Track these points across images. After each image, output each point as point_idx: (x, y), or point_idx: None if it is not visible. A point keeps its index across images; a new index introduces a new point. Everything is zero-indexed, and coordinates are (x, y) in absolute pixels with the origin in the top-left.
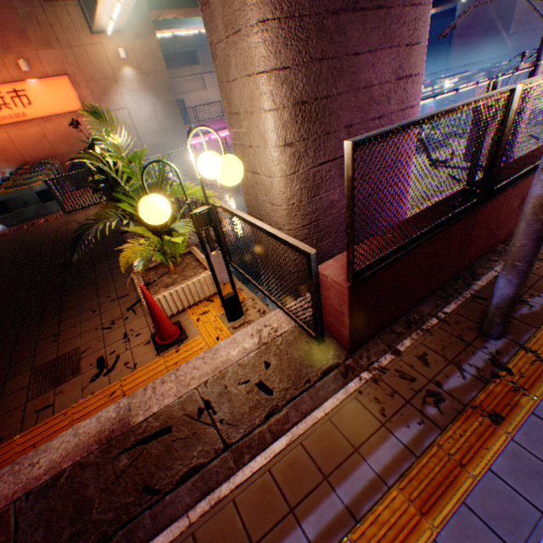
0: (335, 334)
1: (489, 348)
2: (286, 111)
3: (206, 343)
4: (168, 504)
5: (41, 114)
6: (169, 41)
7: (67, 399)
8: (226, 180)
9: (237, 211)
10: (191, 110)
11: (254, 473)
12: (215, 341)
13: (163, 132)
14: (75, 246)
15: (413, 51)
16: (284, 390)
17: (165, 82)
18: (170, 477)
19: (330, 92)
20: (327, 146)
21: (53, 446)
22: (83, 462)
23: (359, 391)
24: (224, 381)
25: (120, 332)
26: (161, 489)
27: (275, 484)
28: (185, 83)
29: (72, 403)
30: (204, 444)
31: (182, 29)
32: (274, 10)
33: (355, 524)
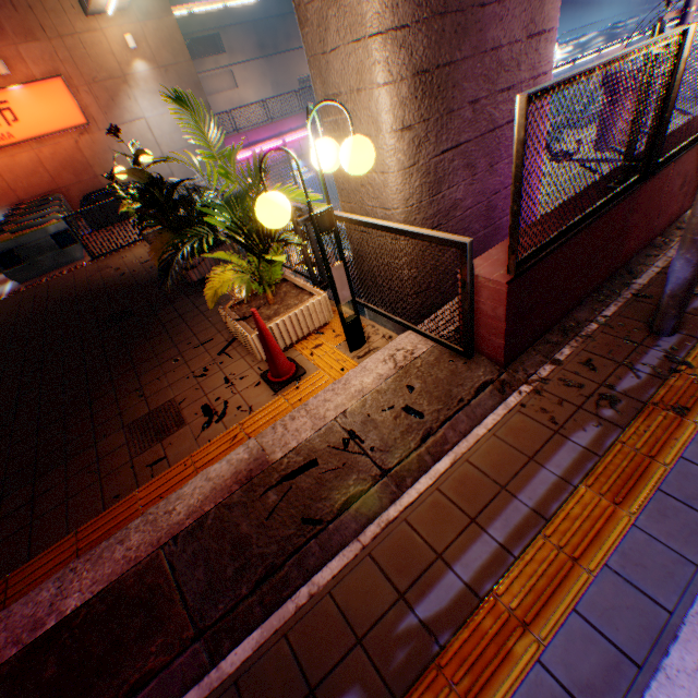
0: (483, 349)
1: (663, 345)
2: (404, 84)
3: (330, 376)
4: (333, 532)
5: (33, 134)
6: (181, 23)
7: (180, 450)
8: (356, 167)
9: (352, 216)
10: (225, 116)
11: (422, 494)
12: (341, 373)
13: (194, 148)
14: (165, 272)
15: None
16: (436, 412)
17: (190, 78)
18: (328, 507)
19: (453, 58)
20: (449, 128)
21: (185, 493)
22: (227, 503)
23: (521, 405)
24: (364, 410)
25: (219, 378)
26: (322, 519)
27: (448, 500)
28: (208, 81)
29: (188, 453)
30: (358, 472)
31: (201, 3)
32: None
33: (546, 523)
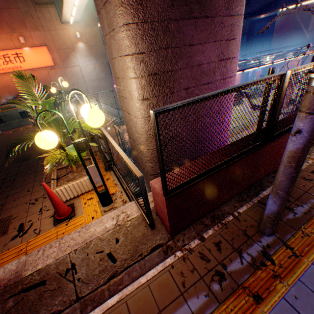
0: (164, 223)
1: (263, 242)
2: (143, 79)
3: (85, 220)
4: None
5: (30, 67)
6: None
7: None
8: (91, 124)
9: (111, 139)
10: None
11: None
12: (91, 219)
13: (99, 80)
14: (8, 155)
15: (231, 43)
16: (124, 260)
17: (101, 52)
18: None
19: (173, 68)
20: (172, 100)
21: None
22: None
23: (172, 265)
24: (87, 250)
25: (39, 207)
26: None
27: None
28: None
29: None
30: (64, 295)
31: None
32: (133, 17)
33: None
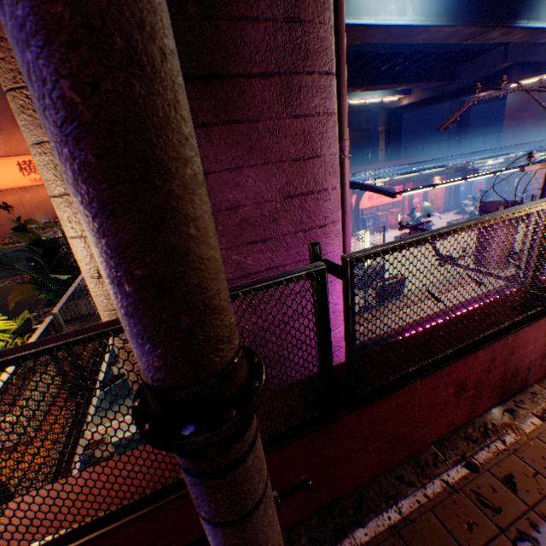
0: None
1: None
2: None
3: None
4: None
5: None
6: None
7: None
8: None
9: None
10: None
11: None
12: None
13: None
14: None
15: (310, 165)
16: None
17: None
18: None
19: None
20: None
21: None
22: None
23: None
24: None
25: None
26: None
27: None
28: None
29: None
30: None
31: None
32: None
33: None
